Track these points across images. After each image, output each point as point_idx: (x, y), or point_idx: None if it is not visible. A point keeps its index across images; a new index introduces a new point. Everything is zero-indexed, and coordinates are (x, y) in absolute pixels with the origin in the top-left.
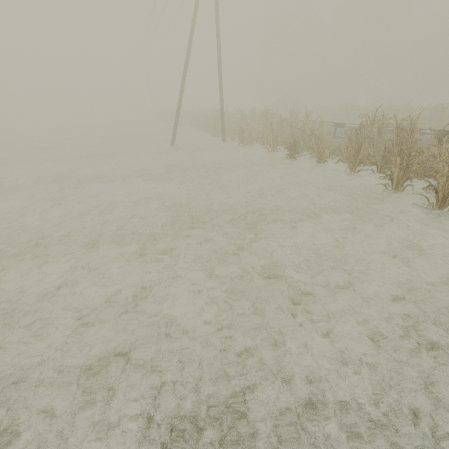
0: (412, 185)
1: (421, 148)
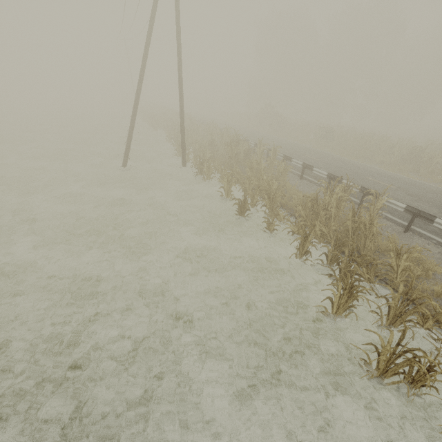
0: (356, 314)
1: (375, 261)
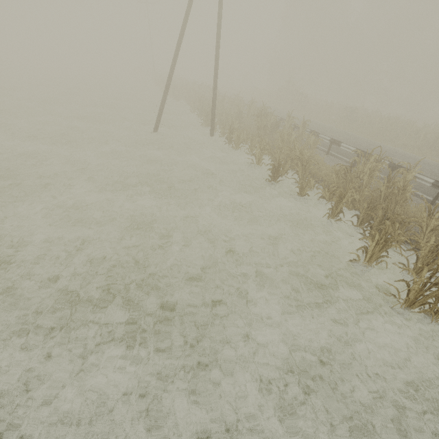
0: (386, 262)
1: (408, 219)
